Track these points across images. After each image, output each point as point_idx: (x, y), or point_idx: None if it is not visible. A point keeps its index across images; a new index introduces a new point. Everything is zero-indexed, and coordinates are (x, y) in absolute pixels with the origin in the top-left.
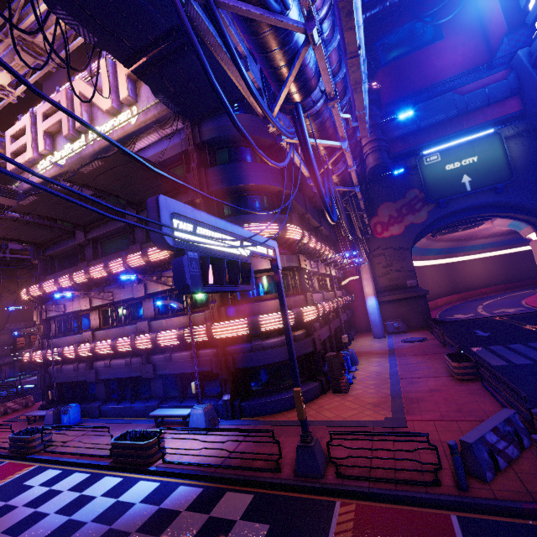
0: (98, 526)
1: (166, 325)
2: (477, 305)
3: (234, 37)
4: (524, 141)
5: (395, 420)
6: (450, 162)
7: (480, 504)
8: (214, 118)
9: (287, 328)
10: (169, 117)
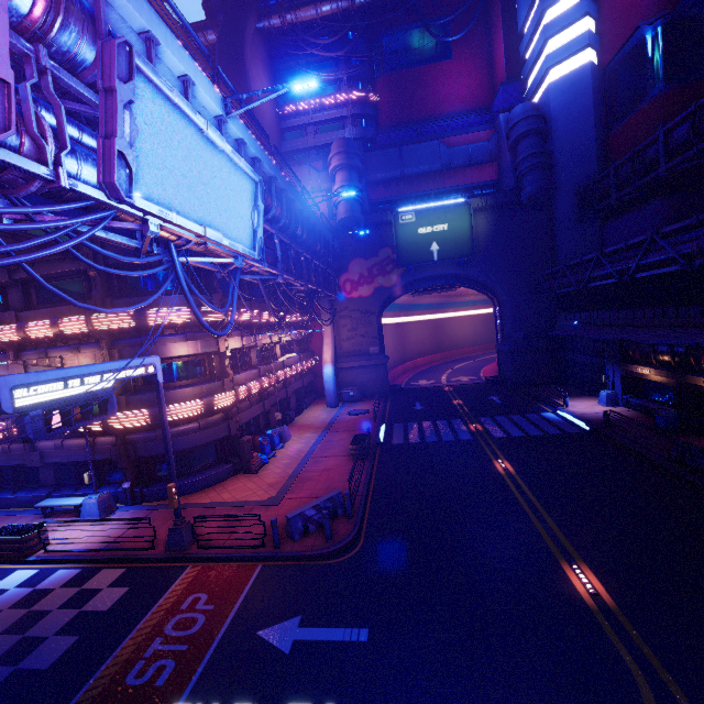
0: None
1: None
2: (448, 369)
3: None
4: (490, 216)
5: (275, 499)
6: (424, 225)
7: (279, 556)
8: None
9: (165, 434)
10: None
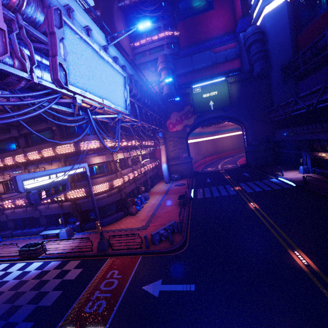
0: (15, 280)
1: None
2: (221, 162)
3: None
4: (238, 85)
5: (144, 226)
6: (205, 93)
7: (149, 252)
8: None
9: (93, 199)
10: None
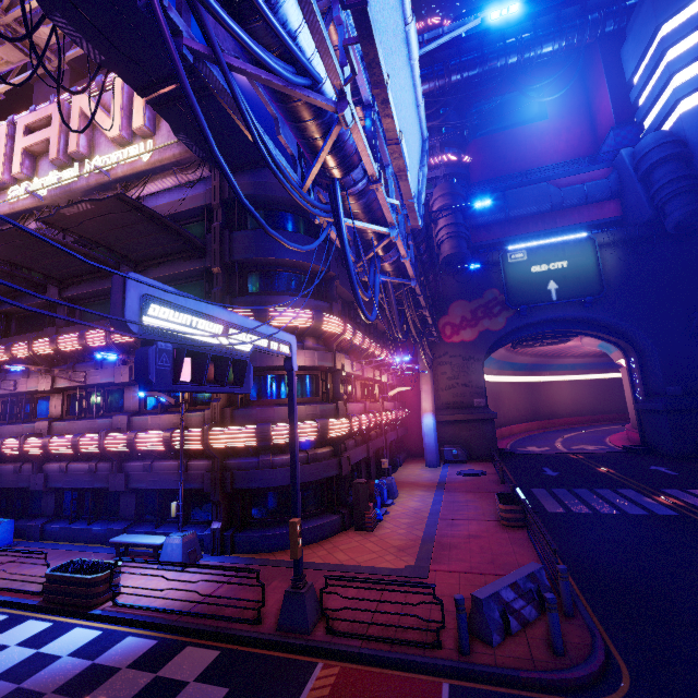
0: (2, 684)
1: (152, 424)
2: (557, 438)
3: (263, 96)
4: (619, 252)
5: (417, 569)
6: (537, 263)
7: (477, 671)
8: (250, 172)
9: (293, 443)
10: (193, 161)
